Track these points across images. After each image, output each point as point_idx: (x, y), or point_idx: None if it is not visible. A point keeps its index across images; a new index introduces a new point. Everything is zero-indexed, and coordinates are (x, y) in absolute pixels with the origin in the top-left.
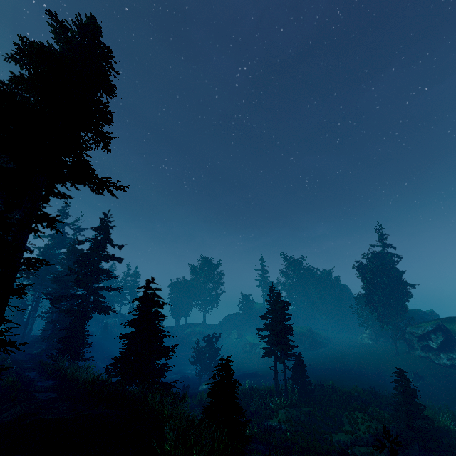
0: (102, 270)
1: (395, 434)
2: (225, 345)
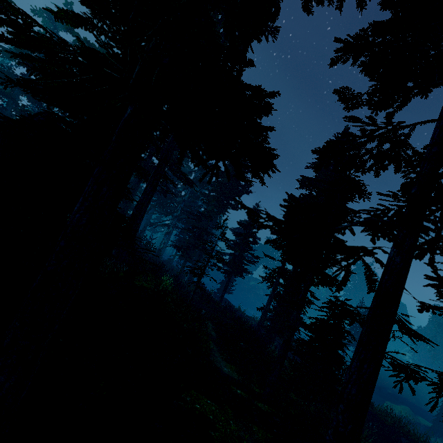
0: None
1: (423, 428)
2: None
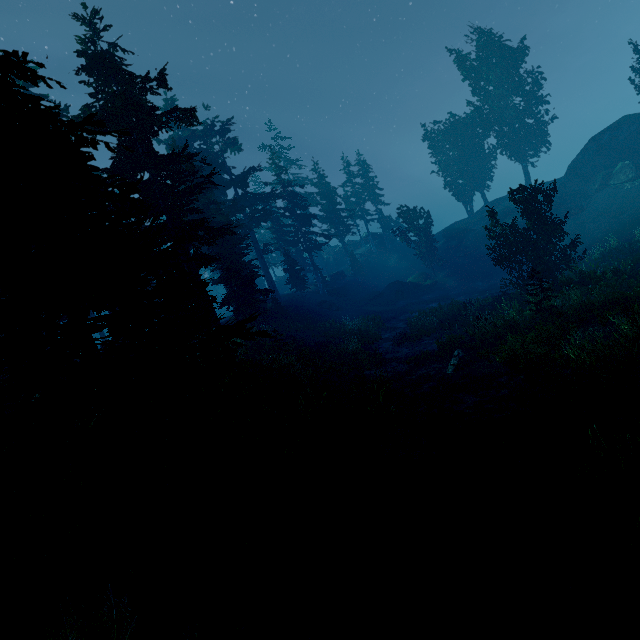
0: (162, 157)
1: None
2: (598, 206)
